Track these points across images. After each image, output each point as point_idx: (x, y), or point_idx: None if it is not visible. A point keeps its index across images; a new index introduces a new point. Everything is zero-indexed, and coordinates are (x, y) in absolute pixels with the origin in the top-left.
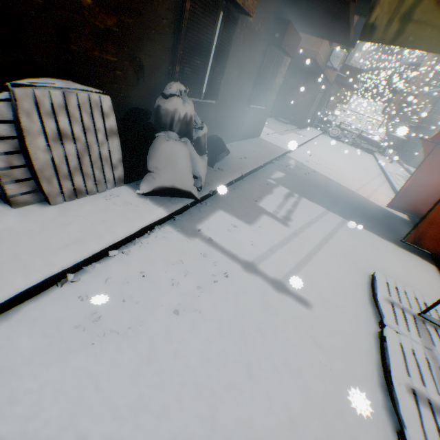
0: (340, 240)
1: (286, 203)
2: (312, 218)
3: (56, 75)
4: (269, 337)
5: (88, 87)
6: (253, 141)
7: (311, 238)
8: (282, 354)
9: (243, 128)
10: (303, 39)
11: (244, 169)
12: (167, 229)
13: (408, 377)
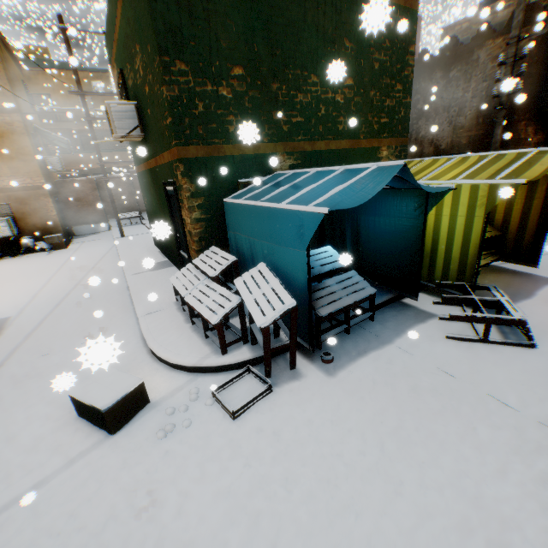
0: None
1: None
2: None
3: None
4: None
5: None
6: None
7: None
8: None
9: None
10: None
11: None
12: None
13: None
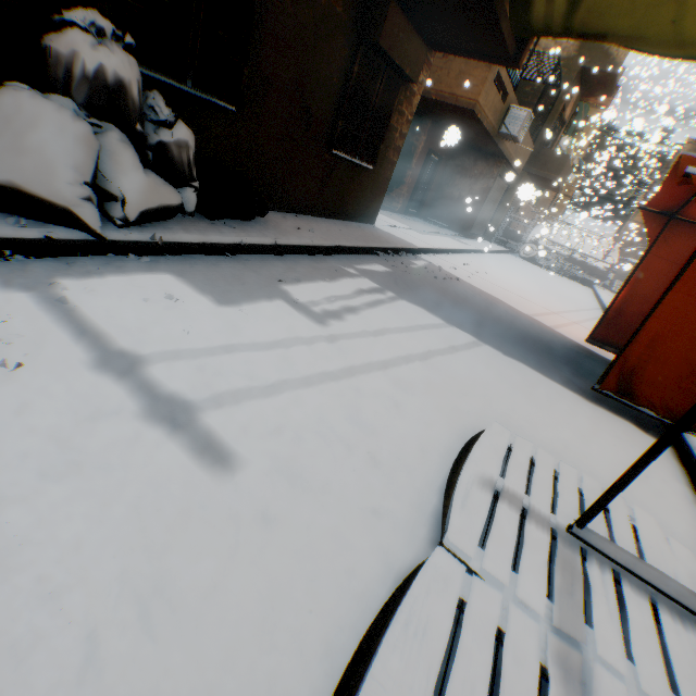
0: (444, 366)
1: (355, 298)
2: (400, 326)
3: None
4: None
5: None
6: (352, 224)
7: (367, 350)
8: None
9: (329, 194)
10: (453, 81)
11: (288, 237)
12: None
13: None
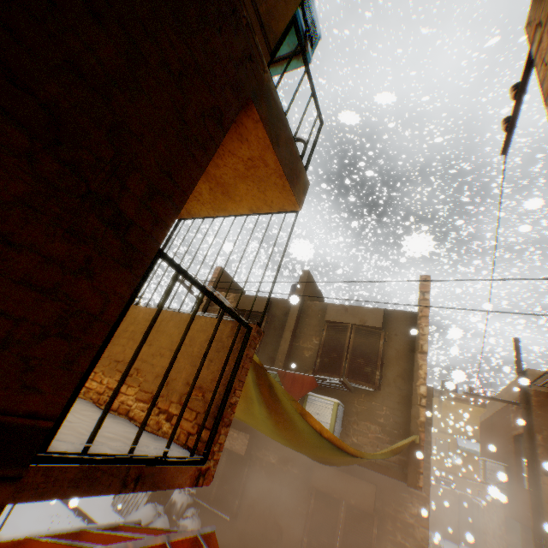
0: None
1: None
2: None
3: None
4: None
5: None
6: None
7: None
8: None
9: None
10: None
11: None
12: None
13: None
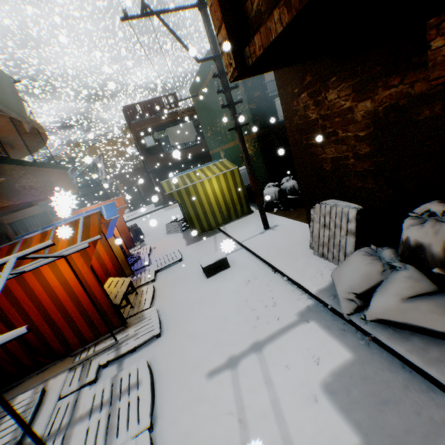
0: None
1: None
2: None
3: (340, 197)
4: (213, 333)
5: (346, 204)
6: None
7: None
8: (204, 335)
9: None
10: None
11: None
12: (308, 301)
13: (138, 394)
